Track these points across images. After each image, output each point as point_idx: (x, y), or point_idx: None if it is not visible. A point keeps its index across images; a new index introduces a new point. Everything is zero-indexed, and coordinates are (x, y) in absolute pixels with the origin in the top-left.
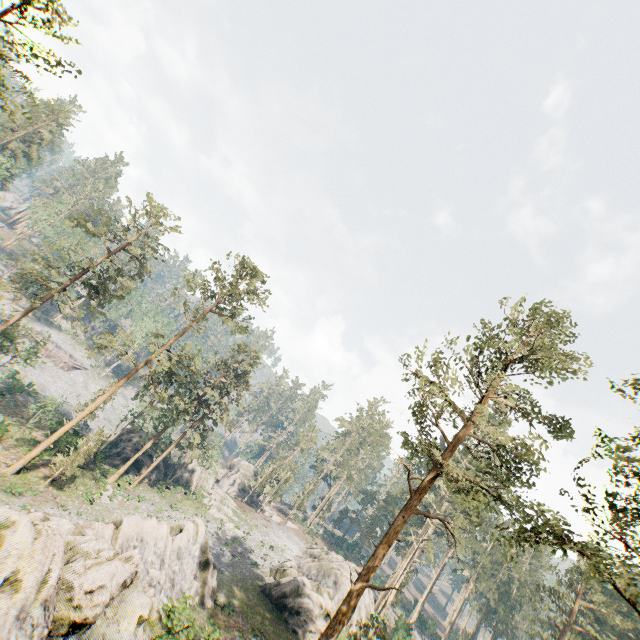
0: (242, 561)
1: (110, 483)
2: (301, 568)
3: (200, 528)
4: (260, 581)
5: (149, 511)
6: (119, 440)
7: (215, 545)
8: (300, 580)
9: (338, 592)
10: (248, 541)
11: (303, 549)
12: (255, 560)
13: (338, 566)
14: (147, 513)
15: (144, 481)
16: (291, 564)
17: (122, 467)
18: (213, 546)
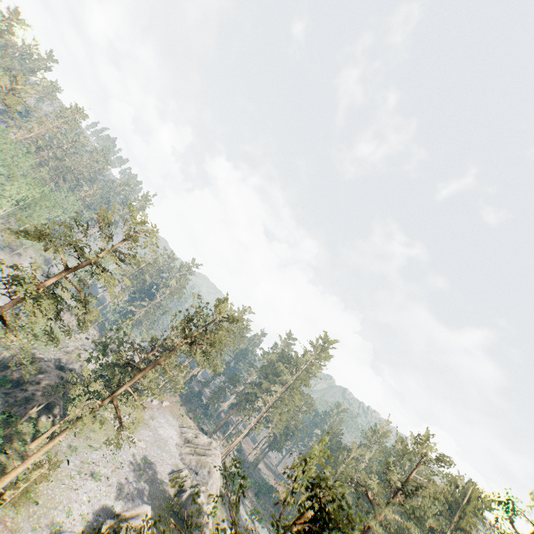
0: (152, 482)
1: (34, 449)
2: (184, 460)
3: (149, 515)
4: (168, 498)
5: (78, 468)
6: (23, 380)
7: (132, 476)
8: (201, 501)
9: (211, 479)
10: (148, 450)
11: (177, 429)
12: (158, 473)
13: (212, 461)
14: (78, 474)
15: (56, 419)
16: (185, 473)
17: (46, 433)
18: (132, 479)
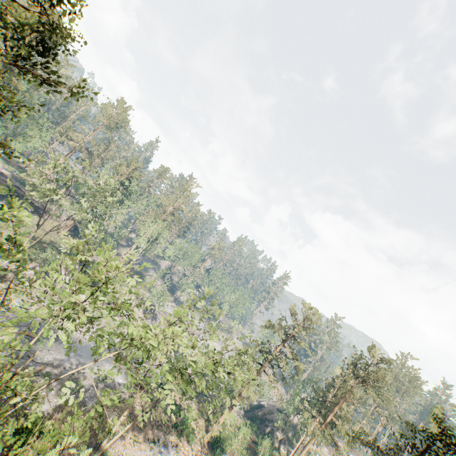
0: None
1: None
2: None
3: None
4: None
5: None
6: (264, 418)
7: None
8: None
9: None
10: None
11: None
12: None
13: None
14: None
15: (288, 452)
16: None
17: None
18: None
